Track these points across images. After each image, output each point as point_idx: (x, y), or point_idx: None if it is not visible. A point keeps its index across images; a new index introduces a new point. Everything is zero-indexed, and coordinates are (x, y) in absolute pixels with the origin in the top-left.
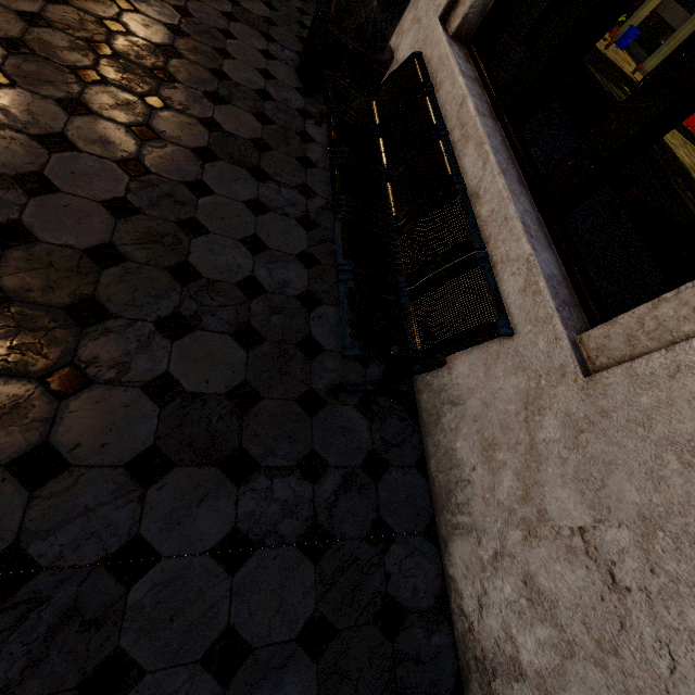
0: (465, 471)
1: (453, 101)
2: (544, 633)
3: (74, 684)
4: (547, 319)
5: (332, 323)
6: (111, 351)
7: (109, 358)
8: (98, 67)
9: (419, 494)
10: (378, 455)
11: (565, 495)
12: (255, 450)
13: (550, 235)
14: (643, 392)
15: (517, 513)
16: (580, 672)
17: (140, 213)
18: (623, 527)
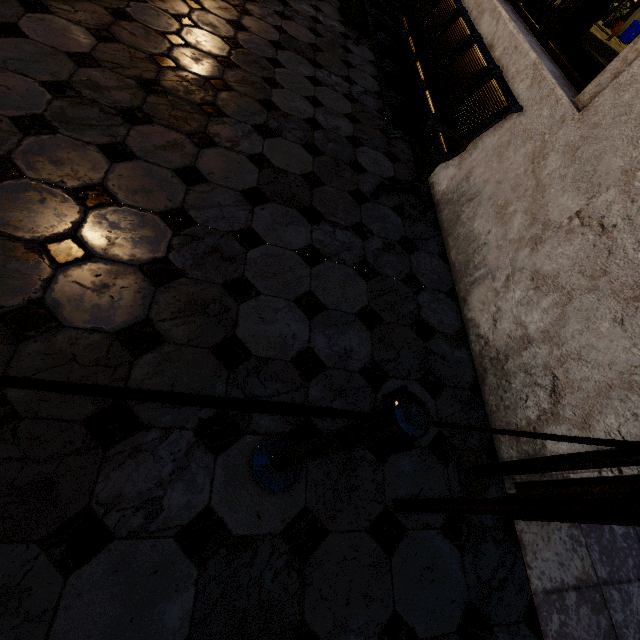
0: (481, 239)
1: None
2: (548, 301)
3: (220, 283)
4: (550, 93)
5: (372, 158)
6: (227, 133)
7: (226, 136)
8: None
9: (442, 272)
10: (410, 240)
11: (564, 199)
12: (322, 210)
13: (552, 58)
14: (625, 93)
15: (525, 237)
16: (577, 306)
17: (238, 68)
18: (610, 188)
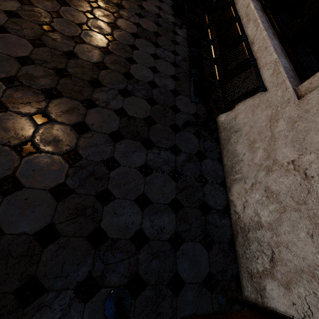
0: (240, 157)
1: (243, 7)
2: (272, 207)
3: (93, 194)
4: (283, 82)
5: (184, 102)
6: (103, 97)
7: (102, 99)
8: (97, 2)
9: (219, 170)
10: (202, 152)
11: (286, 150)
12: (154, 139)
13: (286, 54)
14: None
15: (263, 165)
16: (288, 216)
17: (112, 53)
18: (312, 153)
